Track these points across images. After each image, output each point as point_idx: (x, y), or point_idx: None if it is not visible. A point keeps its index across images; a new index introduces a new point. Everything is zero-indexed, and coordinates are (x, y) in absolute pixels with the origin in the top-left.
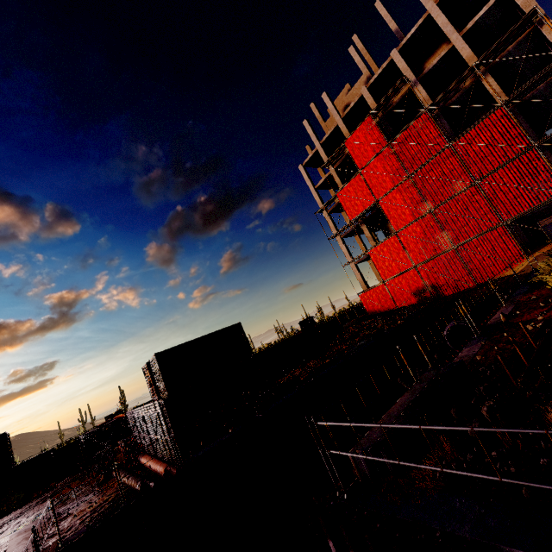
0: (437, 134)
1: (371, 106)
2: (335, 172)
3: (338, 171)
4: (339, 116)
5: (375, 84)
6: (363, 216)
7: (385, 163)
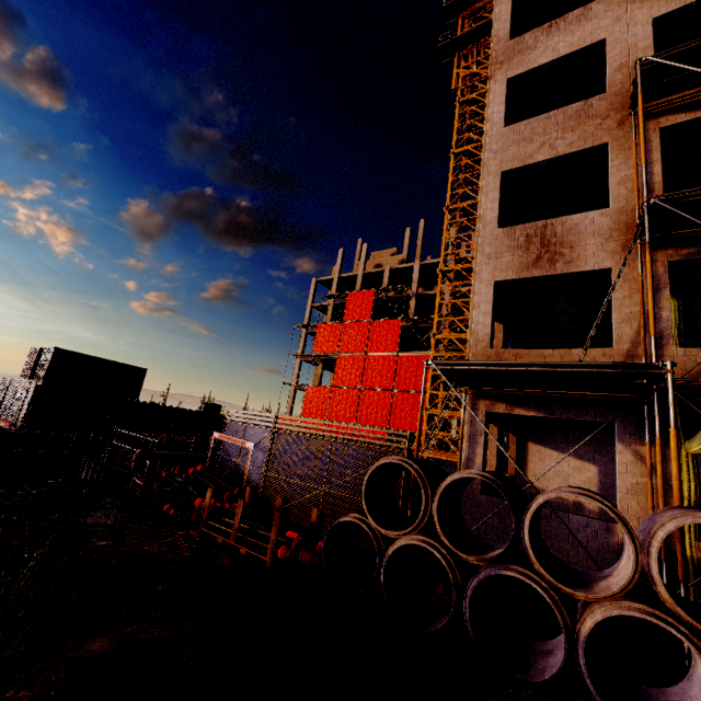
0: (397, 340)
1: (384, 283)
2: (332, 306)
3: (338, 307)
4: (363, 270)
5: (398, 271)
6: (325, 357)
7: (360, 331)
